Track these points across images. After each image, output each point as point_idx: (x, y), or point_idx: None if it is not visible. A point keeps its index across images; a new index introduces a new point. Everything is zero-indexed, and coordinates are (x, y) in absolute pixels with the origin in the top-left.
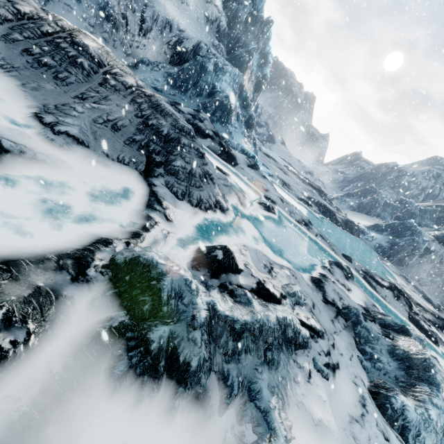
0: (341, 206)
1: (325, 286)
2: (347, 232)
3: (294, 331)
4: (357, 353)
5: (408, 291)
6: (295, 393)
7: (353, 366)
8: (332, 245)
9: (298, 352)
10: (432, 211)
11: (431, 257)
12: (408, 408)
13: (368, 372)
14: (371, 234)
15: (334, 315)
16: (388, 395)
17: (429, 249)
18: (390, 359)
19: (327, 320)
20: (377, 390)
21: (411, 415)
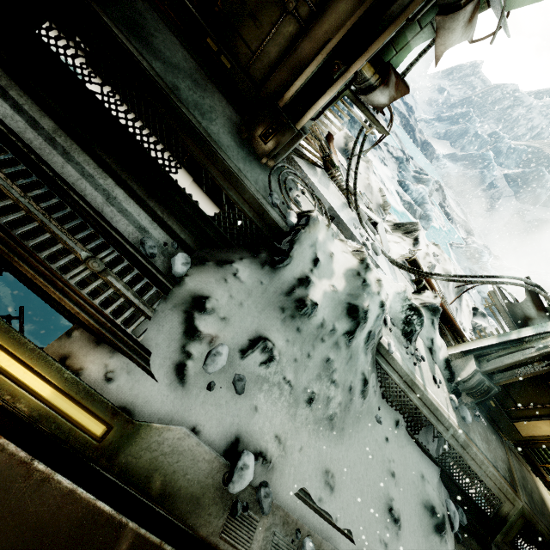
0: (427, 131)
1: (390, 147)
2: (421, 153)
3: (372, 140)
4: (397, 172)
5: (452, 205)
6: (370, 155)
7: (393, 172)
8: (402, 143)
9: (372, 149)
10: (521, 151)
11: (492, 193)
12: (411, 185)
13: (399, 179)
14: (444, 162)
15: (390, 157)
16: (405, 180)
17: (493, 185)
18: (412, 178)
19: (386, 156)
20: (401, 179)
21: (411, 187)
